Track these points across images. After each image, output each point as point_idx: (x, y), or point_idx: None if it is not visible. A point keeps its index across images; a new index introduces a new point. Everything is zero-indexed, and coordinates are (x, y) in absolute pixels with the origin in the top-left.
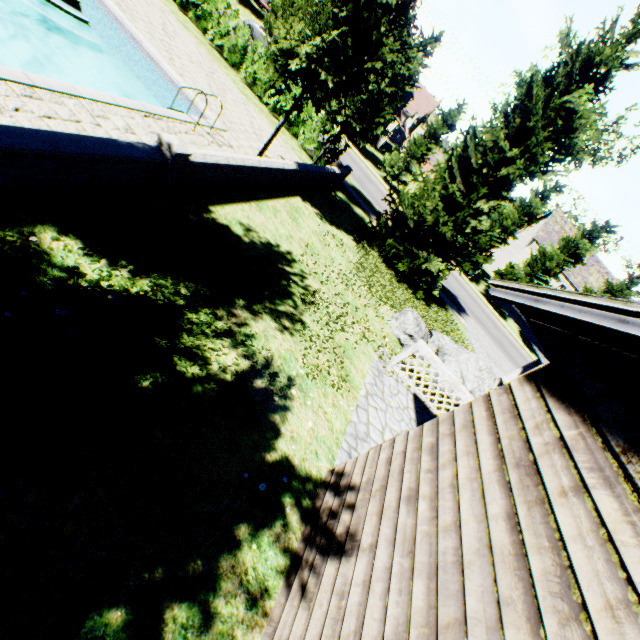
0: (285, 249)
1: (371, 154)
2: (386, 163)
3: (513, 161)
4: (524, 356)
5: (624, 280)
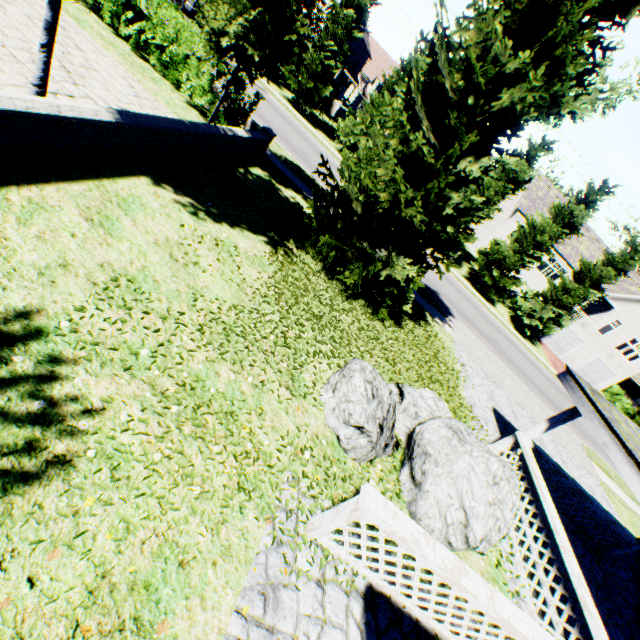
0: (11, 306)
1: (324, 123)
2: (341, 132)
3: (519, 79)
4: (520, 348)
5: (626, 249)
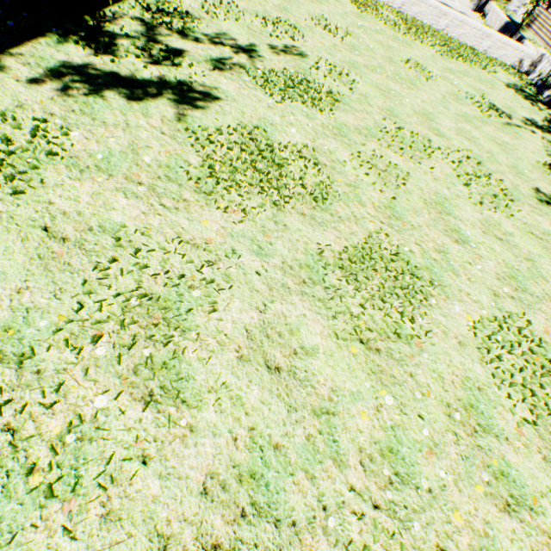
0: None
1: None
2: None
3: None
4: None
5: None
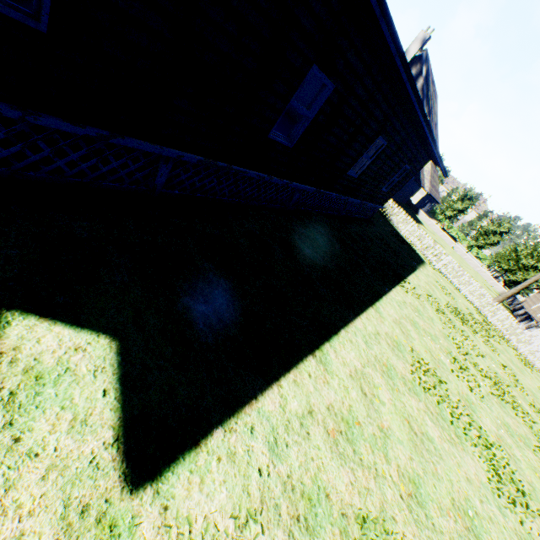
0: None
1: None
2: None
3: None
4: None
5: None
